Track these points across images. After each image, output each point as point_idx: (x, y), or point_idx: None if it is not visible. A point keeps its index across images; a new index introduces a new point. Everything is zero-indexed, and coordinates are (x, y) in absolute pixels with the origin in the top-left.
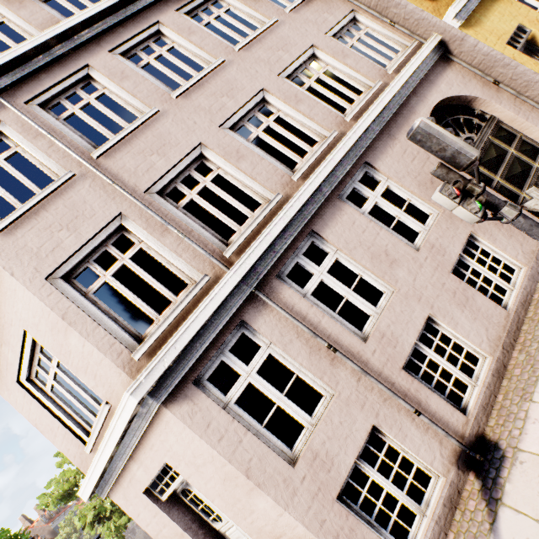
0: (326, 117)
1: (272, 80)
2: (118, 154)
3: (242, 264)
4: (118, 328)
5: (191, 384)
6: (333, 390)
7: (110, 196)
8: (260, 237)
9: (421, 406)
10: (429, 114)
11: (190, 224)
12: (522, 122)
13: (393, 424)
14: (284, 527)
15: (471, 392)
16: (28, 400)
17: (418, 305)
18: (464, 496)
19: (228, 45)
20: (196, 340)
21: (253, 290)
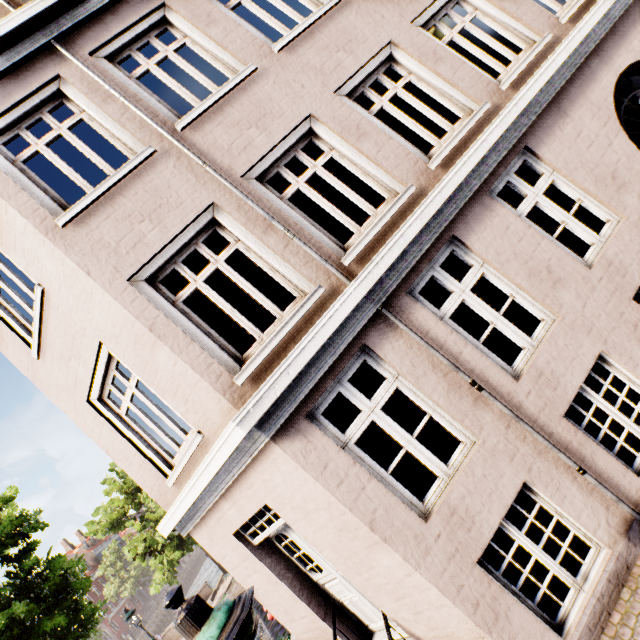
0: (474, 83)
1: (403, 29)
2: (207, 126)
3: (369, 275)
4: (215, 345)
5: (304, 418)
6: (476, 436)
7: (200, 181)
8: (391, 241)
9: (585, 463)
10: (614, 82)
11: (299, 221)
12: None
13: (549, 481)
14: (410, 588)
15: None
16: (99, 423)
17: (588, 338)
18: (635, 573)
19: None
20: (310, 366)
21: (379, 308)
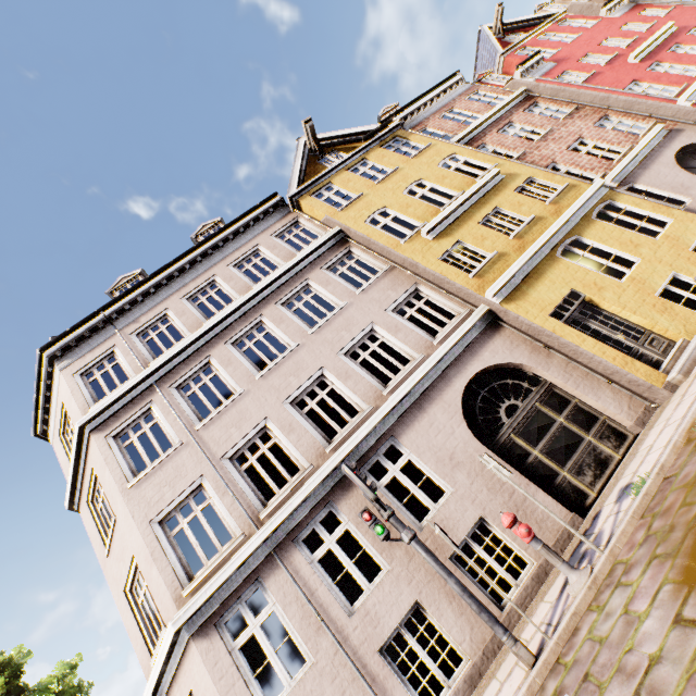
0: (367, 391)
1: (331, 358)
2: (211, 427)
3: (266, 530)
4: (180, 567)
5: (213, 625)
6: (314, 657)
7: (199, 461)
8: (283, 507)
9: (386, 695)
10: (465, 385)
11: (244, 486)
12: (573, 389)
13: None
14: None
15: (444, 695)
16: (127, 608)
17: (408, 588)
18: None
19: (305, 330)
20: (223, 588)
21: (271, 551)
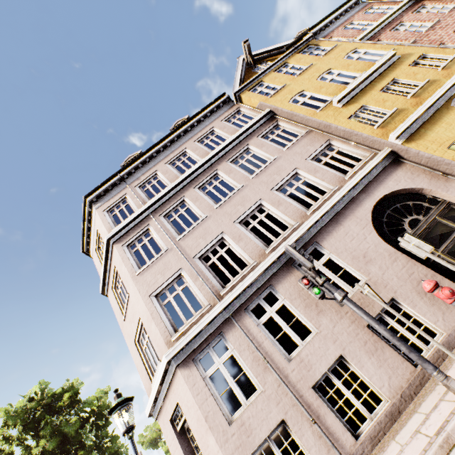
0: (294, 213)
1: (267, 193)
2: (186, 238)
3: (225, 301)
4: (169, 324)
5: (191, 360)
6: (263, 387)
7: (179, 259)
8: (237, 287)
9: (319, 418)
10: (373, 205)
11: (209, 275)
12: None
13: (296, 423)
14: None
15: (367, 424)
16: (136, 352)
17: (333, 345)
18: None
19: (247, 176)
20: (197, 337)
21: (229, 315)
